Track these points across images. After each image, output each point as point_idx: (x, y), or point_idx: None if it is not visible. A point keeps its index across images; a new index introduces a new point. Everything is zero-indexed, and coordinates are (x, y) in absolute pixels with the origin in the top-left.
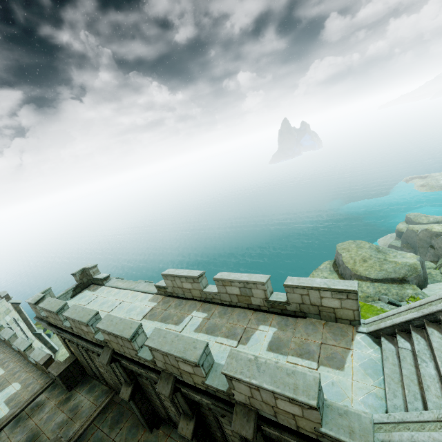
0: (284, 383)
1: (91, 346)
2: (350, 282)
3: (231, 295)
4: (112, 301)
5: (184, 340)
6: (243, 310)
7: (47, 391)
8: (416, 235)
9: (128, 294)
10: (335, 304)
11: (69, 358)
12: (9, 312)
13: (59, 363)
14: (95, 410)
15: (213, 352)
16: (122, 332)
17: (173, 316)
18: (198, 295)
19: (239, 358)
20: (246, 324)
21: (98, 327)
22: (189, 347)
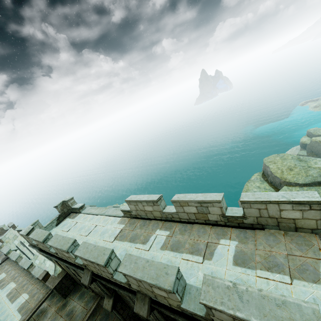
0: (276, 317)
1: (74, 268)
2: (309, 193)
3: (188, 213)
4: (88, 226)
5: (154, 266)
6: (201, 226)
7: (48, 299)
8: (318, 145)
9: (100, 219)
10: (296, 216)
11: (61, 273)
12: (16, 237)
13: (53, 278)
14: (86, 314)
15: (181, 269)
16: (97, 259)
17: (140, 236)
18: (159, 215)
19: (215, 286)
20: (207, 240)
21: (76, 254)
22: (161, 273)
